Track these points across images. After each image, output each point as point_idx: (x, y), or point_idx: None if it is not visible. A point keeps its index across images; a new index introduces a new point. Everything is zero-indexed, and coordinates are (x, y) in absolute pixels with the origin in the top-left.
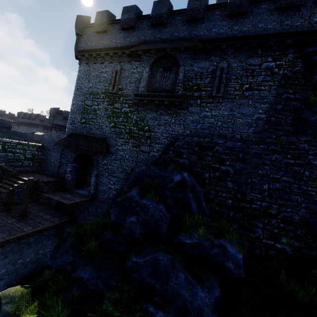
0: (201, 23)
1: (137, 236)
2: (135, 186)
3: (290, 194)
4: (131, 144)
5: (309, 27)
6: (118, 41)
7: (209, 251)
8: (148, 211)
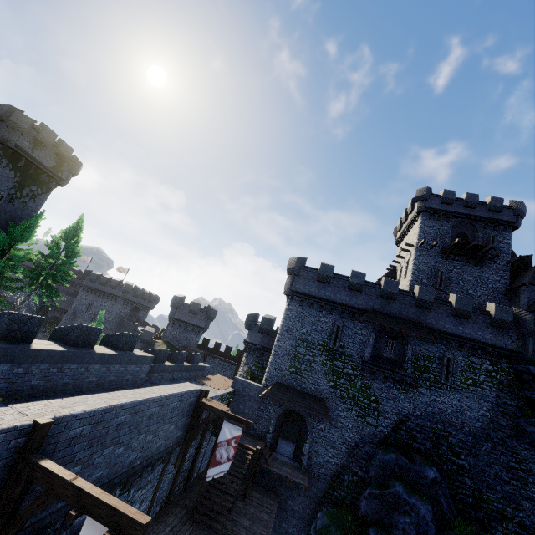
0: (428, 312)
1: None
2: (397, 481)
3: (520, 498)
4: (355, 413)
5: (517, 349)
6: (342, 298)
7: None
8: (418, 511)
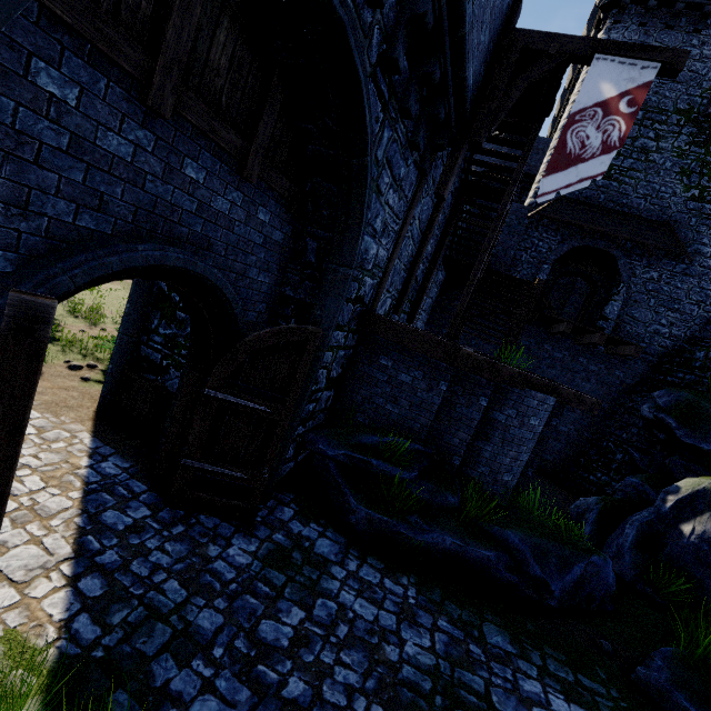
0: None
1: None
2: None
3: None
4: None
5: None
6: None
7: None
8: None
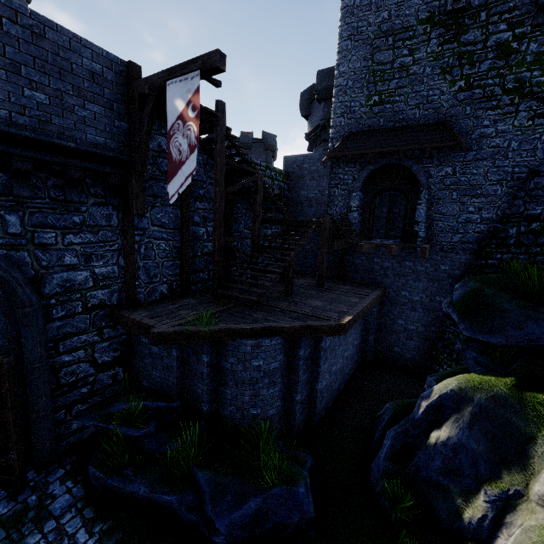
0: None
1: None
2: None
3: None
4: (525, 115)
5: None
6: None
7: None
8: None
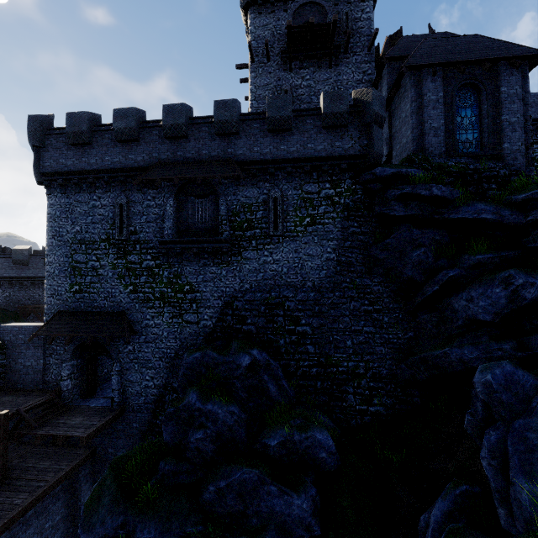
0: (237, 138)
1: (210, 455)
2: (192, 388)
3: (375, 346)
4: (168, 315)
5: (361, 151)
6: (114, 160)
7: (299, 447)
8: (217, 418)
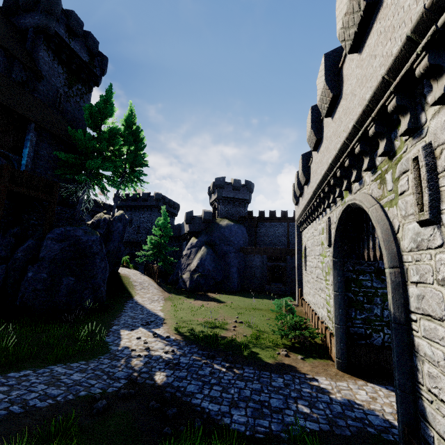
0: None
1: None
2: None
3: None
4: None
5: None
6: None
7: None
8: None
